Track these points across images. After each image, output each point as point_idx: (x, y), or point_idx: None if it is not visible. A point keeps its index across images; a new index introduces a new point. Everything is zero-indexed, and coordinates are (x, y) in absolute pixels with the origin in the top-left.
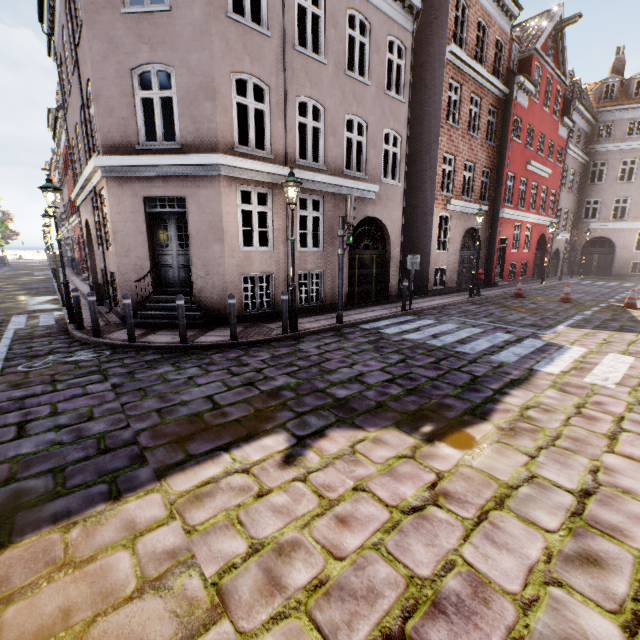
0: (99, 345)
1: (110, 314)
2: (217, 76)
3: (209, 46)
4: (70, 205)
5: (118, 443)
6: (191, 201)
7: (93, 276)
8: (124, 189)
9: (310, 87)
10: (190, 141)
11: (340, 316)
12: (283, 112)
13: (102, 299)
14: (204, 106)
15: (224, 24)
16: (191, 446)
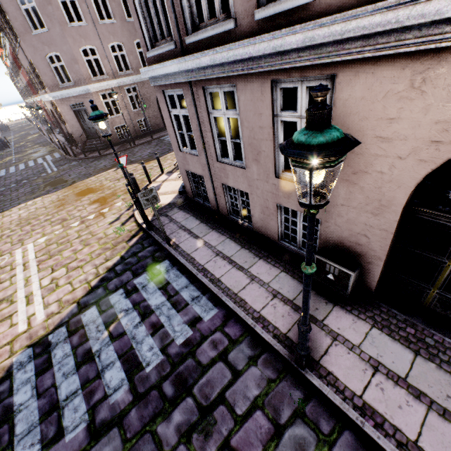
0: (78, 160)
1: (77, 149)
2: (75, 54)
3: (68, 43)
4: (29, 87)
5: (87, 174)
6: (86, 104)
7: (64, 133)
8: (62, 103)
9: (113, 37)
10: (76, 81)
11: (151, 136)
12: (105, 55)
13: (72, 144)
14: (75, 67)
15: (69, 31)
16: (99, 172)
